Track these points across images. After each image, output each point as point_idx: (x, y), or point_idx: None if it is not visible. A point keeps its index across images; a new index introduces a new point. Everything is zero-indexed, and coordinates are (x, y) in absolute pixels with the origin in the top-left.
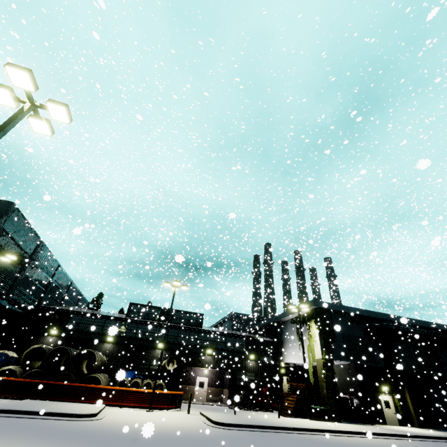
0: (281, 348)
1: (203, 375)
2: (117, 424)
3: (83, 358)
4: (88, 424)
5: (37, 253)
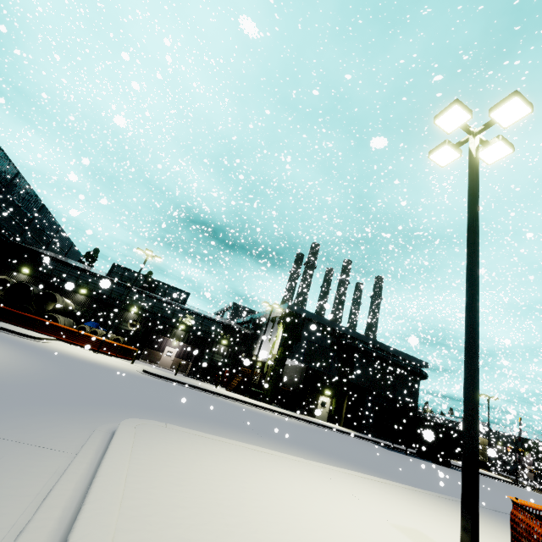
0: (257, 342)
1: (173, 346)
2: (51, 347)
3: (49, 300)
4: (24, 340)
5: (14, 186)
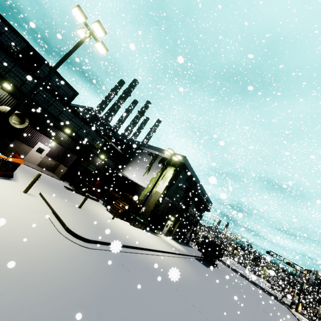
0: (127, 163)
1: (47, 144)
2: None
3: None
4: None
5: None
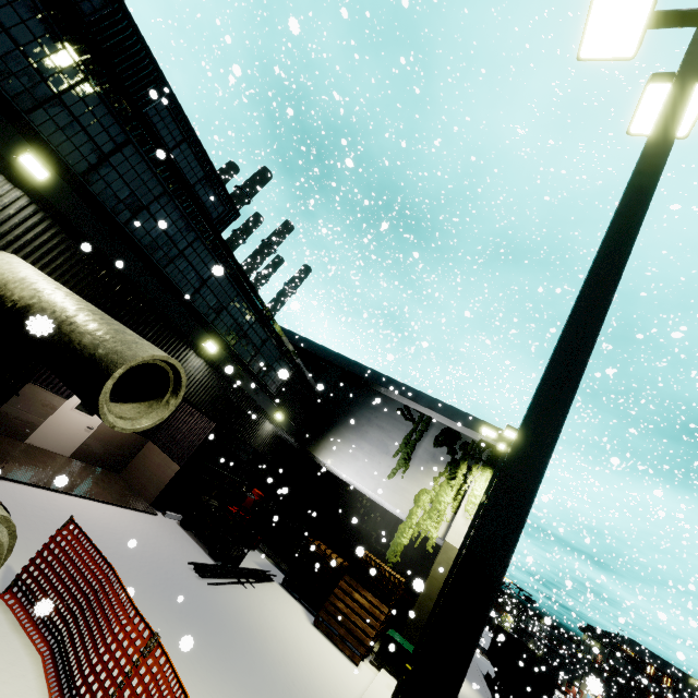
0: (329, 427)
1: None
2: None
3: None
4: None
5: None
